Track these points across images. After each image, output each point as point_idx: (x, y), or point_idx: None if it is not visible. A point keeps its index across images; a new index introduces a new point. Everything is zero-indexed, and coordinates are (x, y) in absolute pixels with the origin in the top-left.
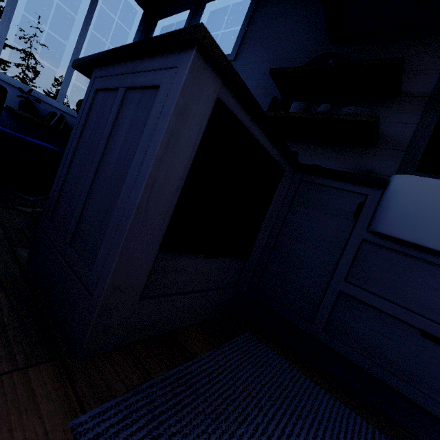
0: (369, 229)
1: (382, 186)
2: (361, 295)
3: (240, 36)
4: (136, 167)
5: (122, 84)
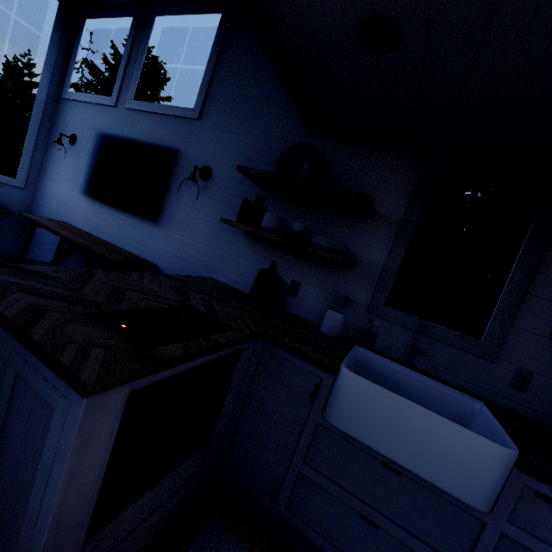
0: (323, 415)
1: (333, 375)
2: (316, 478)
3: (204, 85)
4: (37, 500)
5: (9, 362)
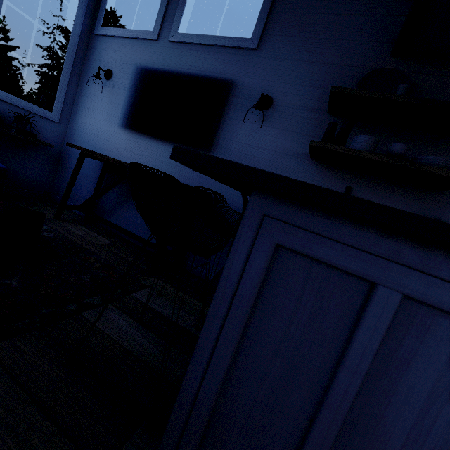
0: None
1: None
2: None
3: (263, 14)
4: None
5: (386, 280)
